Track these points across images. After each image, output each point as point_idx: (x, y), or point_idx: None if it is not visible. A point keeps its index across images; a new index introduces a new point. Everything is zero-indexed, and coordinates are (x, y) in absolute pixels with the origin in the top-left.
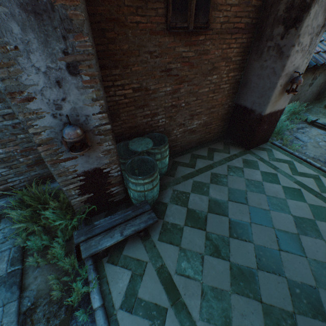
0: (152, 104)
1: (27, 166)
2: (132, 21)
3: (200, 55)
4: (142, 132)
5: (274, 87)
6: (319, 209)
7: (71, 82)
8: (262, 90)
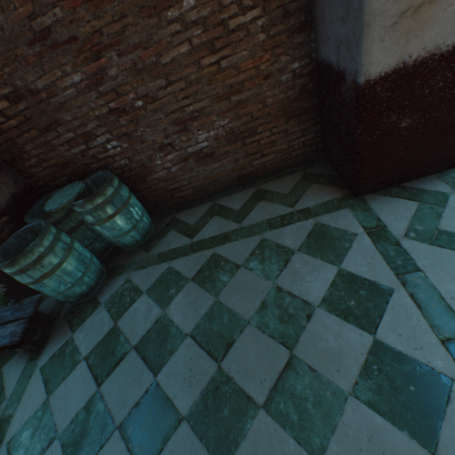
0: (65, 117)
1: None
2: None
3: None
4: (88, 170)
5: None
6: None
7: None
8: None
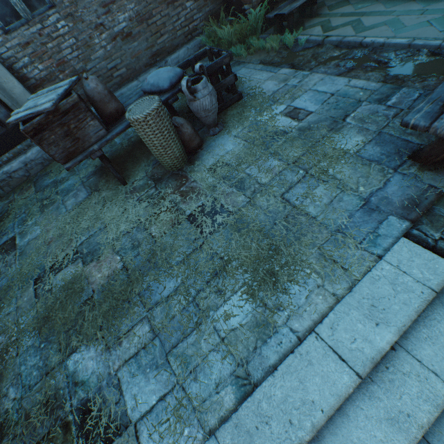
0: None
1: (203, 0)
2: None
3: None
4: None
5: None
6: None
7: None
8: None
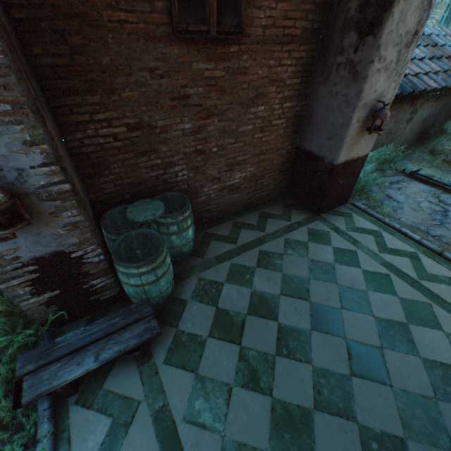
0: (162, 148)
1: None
2: (111, 18)
3: (235, 76)
4: (152, 191)
5: (349, 124)
6: (415, 305)
7: None
8: (332, 128)
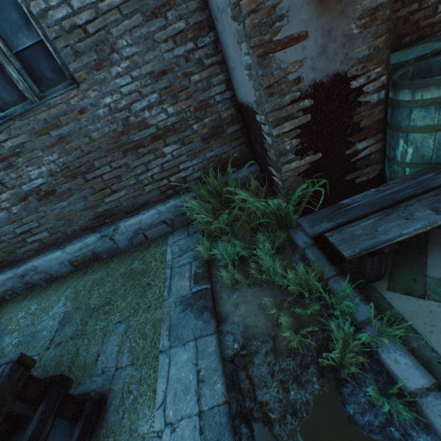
0: None
1: (202, 141)
2: None
3: None
4: (393, 47)
5: None
6: None
7: None
8: None
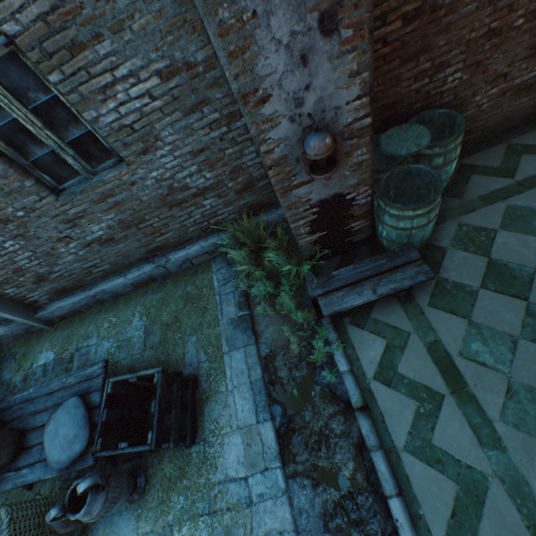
0: (438, 43)
1: (236, 194)
2: None
3: None
4: (406, 112)
5: None
6: None
7: (322, 50)
8: None
